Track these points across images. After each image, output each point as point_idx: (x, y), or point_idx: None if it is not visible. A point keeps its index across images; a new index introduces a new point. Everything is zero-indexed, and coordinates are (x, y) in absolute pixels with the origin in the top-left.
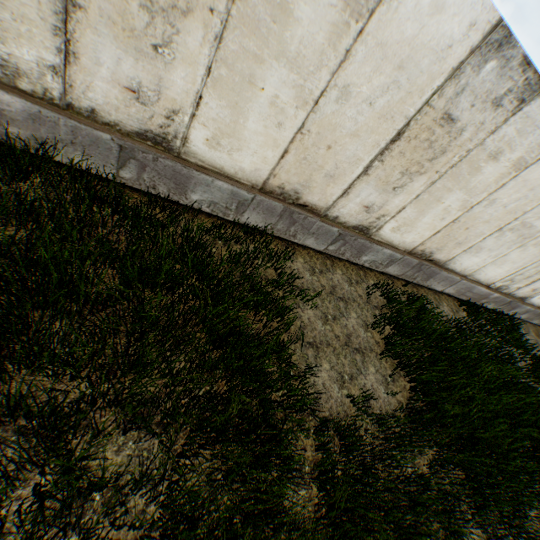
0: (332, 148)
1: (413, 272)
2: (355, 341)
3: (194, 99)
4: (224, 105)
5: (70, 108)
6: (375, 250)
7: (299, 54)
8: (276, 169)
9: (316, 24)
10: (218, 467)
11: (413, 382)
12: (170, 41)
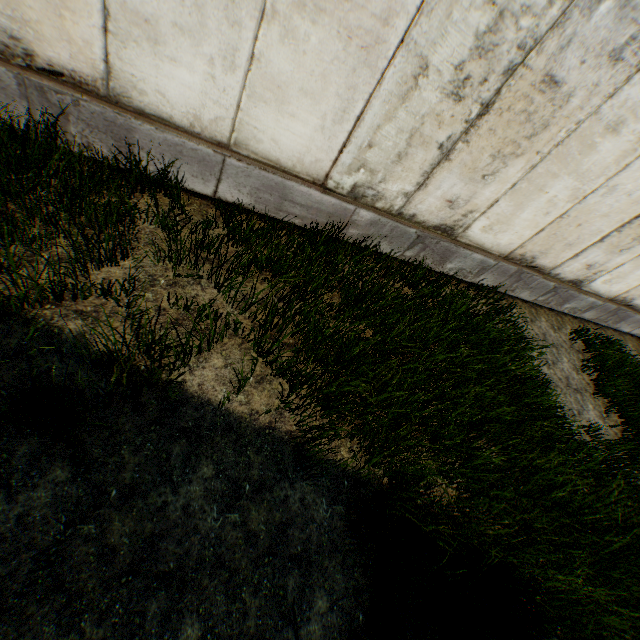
0: (580, 226)
1: (606, 316)
2: (571, 382)
3: (491, 203)
4: (511, 204)
5: (399, 215)
6: (579, 299)
7: (587, 170)
8: (525, 242)
9: (610, 152)
10: (538, 465)
11: (623, 418)
12: (497, 171)
